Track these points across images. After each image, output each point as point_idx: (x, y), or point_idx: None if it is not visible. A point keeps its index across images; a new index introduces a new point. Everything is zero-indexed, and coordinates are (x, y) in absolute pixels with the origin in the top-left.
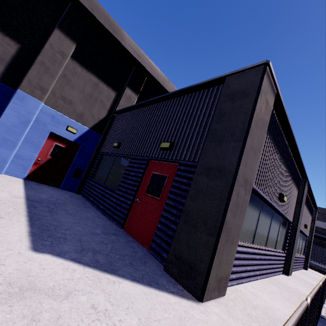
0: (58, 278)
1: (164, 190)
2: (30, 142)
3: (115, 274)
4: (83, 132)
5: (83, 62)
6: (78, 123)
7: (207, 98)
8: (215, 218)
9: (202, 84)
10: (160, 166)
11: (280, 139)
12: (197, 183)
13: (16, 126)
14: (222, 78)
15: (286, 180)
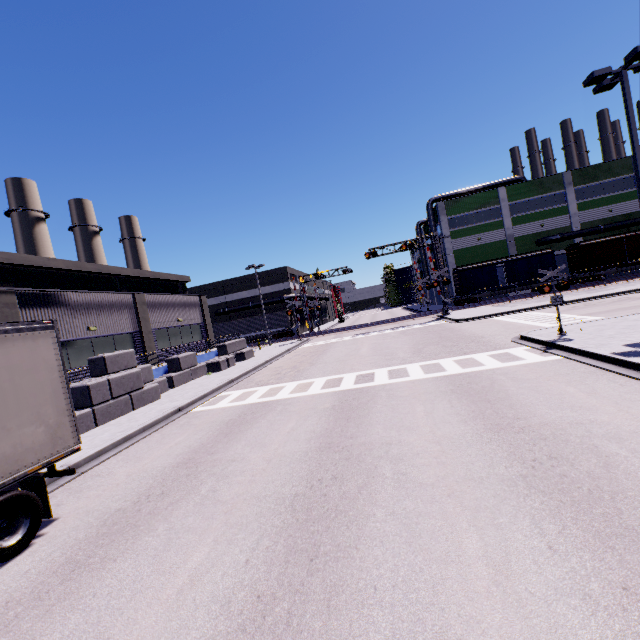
0: None
1: None
2: None
3: None
4: None
5: None
6: None
7: None
8: None
9: None
10: None
11: (58, 298)
12: None
13: None
14: None
15: (93, 314)
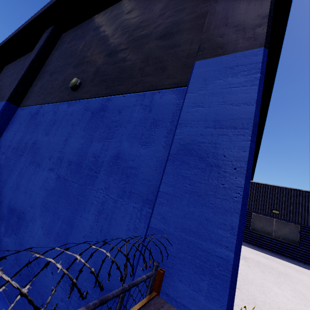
0: None
1: None
2: None
3: None
4: None
5: None
6: None
7: None
8: None
9: None
10: None
11: None
12: None
13: None
14: None
15: None
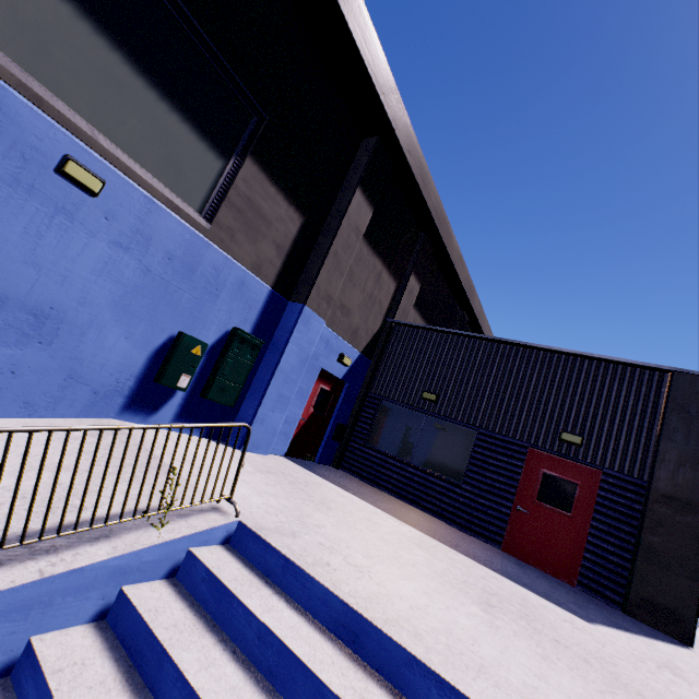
0: (647, 651)
1: (576, 503)
2: (298, 392)
3: (635, 633)
4: (353, 361)
5: (371, 239)
6: (350, 345)
7: (634, 383)
8: (695, 561)
9: (628, 363)
10: (557, 464)
11: None
12: (656, 514)
13: (294, 369)
14: (666, 370)
15: None
